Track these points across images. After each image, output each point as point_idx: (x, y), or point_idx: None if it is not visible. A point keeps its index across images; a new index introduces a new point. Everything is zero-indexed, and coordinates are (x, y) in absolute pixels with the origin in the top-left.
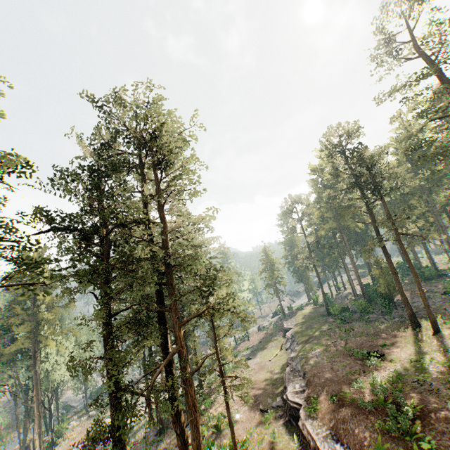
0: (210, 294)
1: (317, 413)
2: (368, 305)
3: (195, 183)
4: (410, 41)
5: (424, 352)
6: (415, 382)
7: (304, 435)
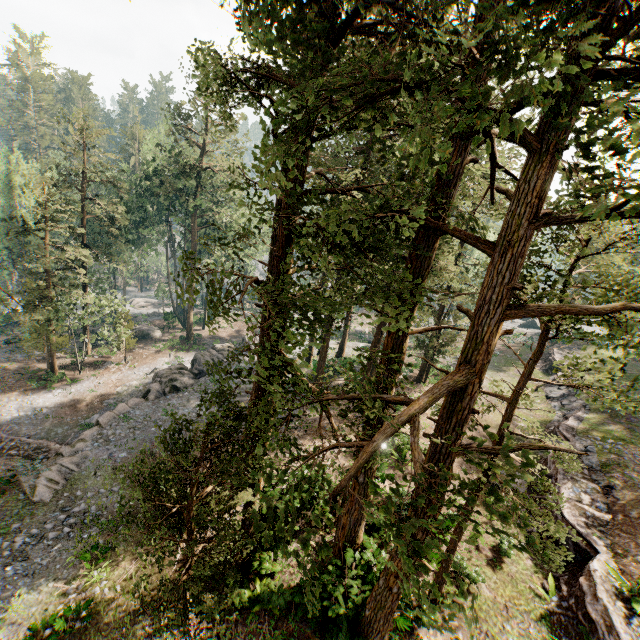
0: None
1: None
2: None
3: None
4: None
5: None
6: None
7: (589, 615)
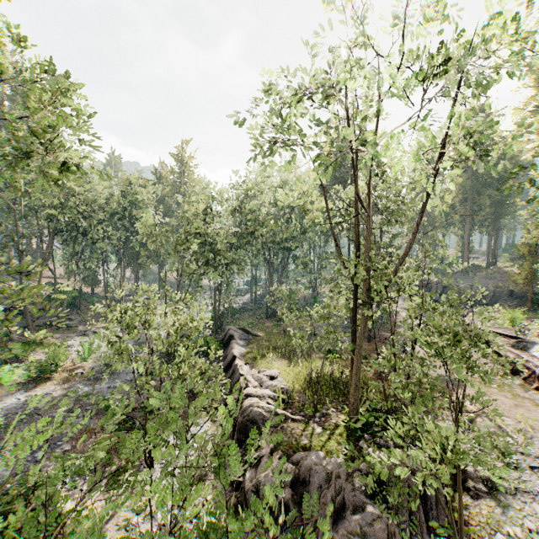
0: None
1: None
2: None
3: None
4: None
5: None
6: None
7: None
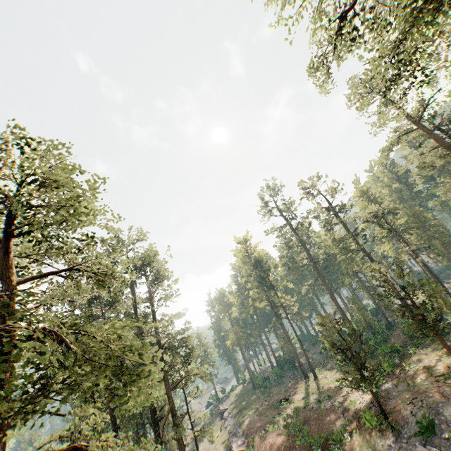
0: (189, 364)
1: (254, 448)
2: (280, 371)
3: (178, 295)
4: (276, 206)
5: (309, 391)
6: (304, 408)
7: None
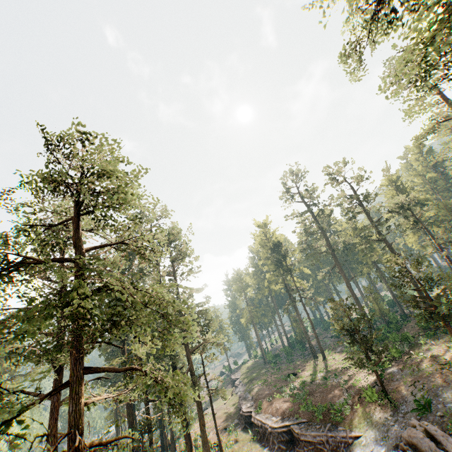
0: (207, 333)
1: (262, 410)
2: (291, 350)
3: (199, 271)
4: (298, 192)
5: (317, 370)
6: (310, 383)
7: (255, 424)
